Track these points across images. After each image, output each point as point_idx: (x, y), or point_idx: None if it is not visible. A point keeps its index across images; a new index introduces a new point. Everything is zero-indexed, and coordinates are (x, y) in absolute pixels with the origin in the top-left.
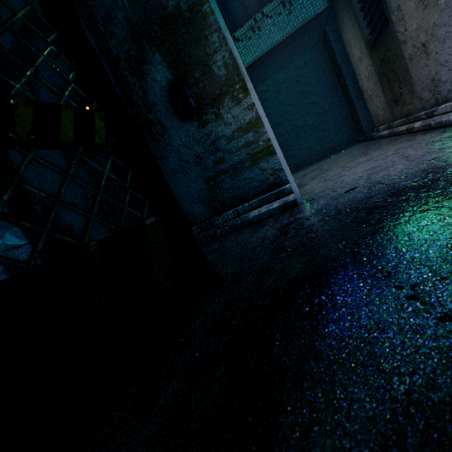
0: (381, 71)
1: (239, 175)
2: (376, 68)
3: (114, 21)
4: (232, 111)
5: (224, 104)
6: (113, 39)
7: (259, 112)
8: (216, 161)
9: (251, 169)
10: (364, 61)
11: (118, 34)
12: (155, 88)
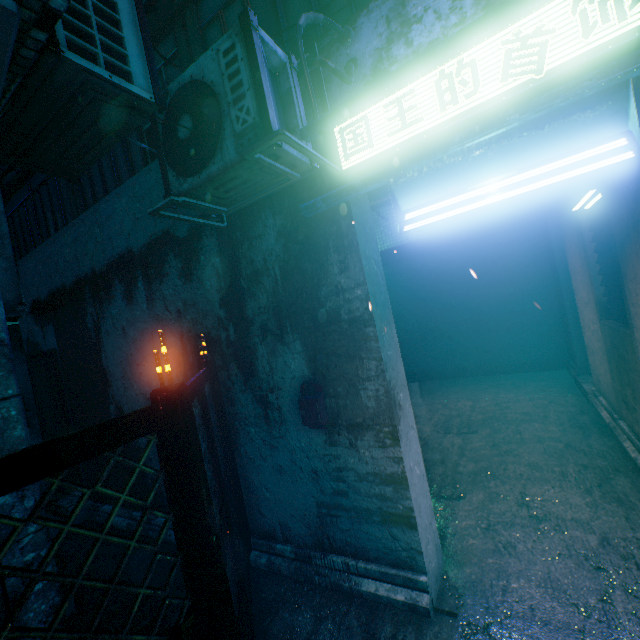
0: (611, 353)
1: (362, 524)
2: (604, 340)
3: (259, 284)
4: (372, 449)
5: (364, 437)
6: (253, 300)
7: (407, 466)
8: (337, 490)
9: (379, 526)
10: (590, 312)
11: (260, 299)
12: (285, 372)
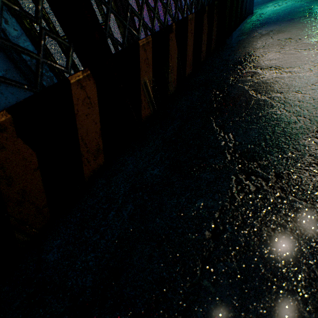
0: None
1: None
2: None
3: None
4: None
5: None
6: None
7: None
8: None
9: None
10: None
11: None
12: None
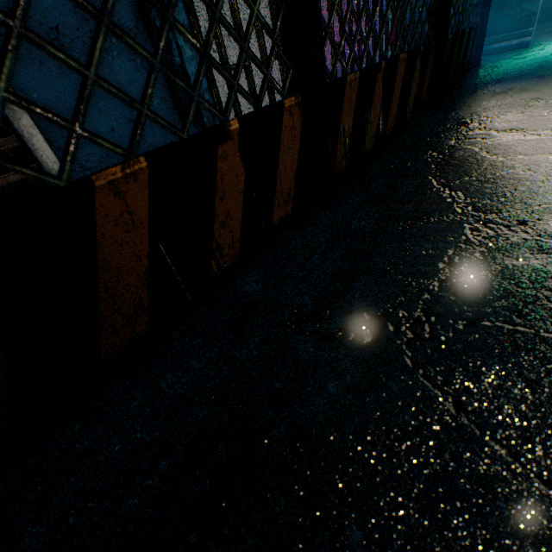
0: None
1: (502, 11)
2: None
3: None
4: None
5: None
6: None
7: None
8: None
9: (514, 8)
10: None
11: None
12: None
